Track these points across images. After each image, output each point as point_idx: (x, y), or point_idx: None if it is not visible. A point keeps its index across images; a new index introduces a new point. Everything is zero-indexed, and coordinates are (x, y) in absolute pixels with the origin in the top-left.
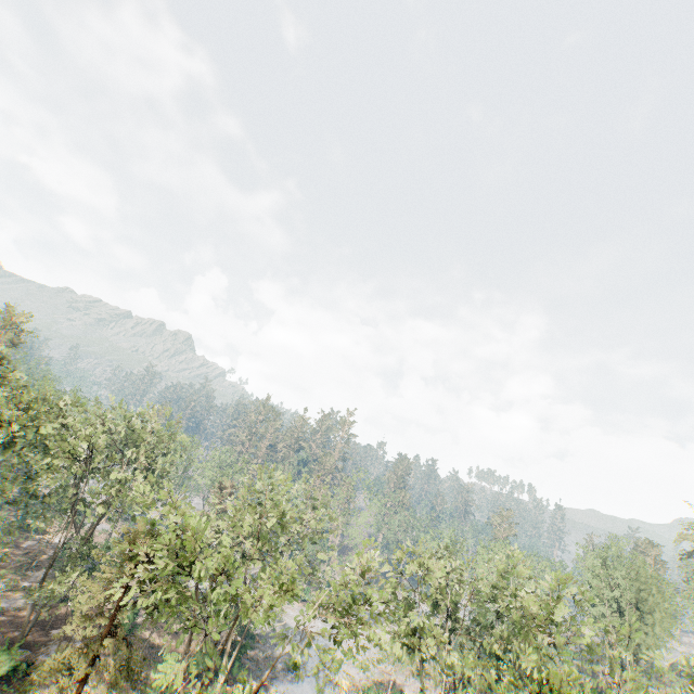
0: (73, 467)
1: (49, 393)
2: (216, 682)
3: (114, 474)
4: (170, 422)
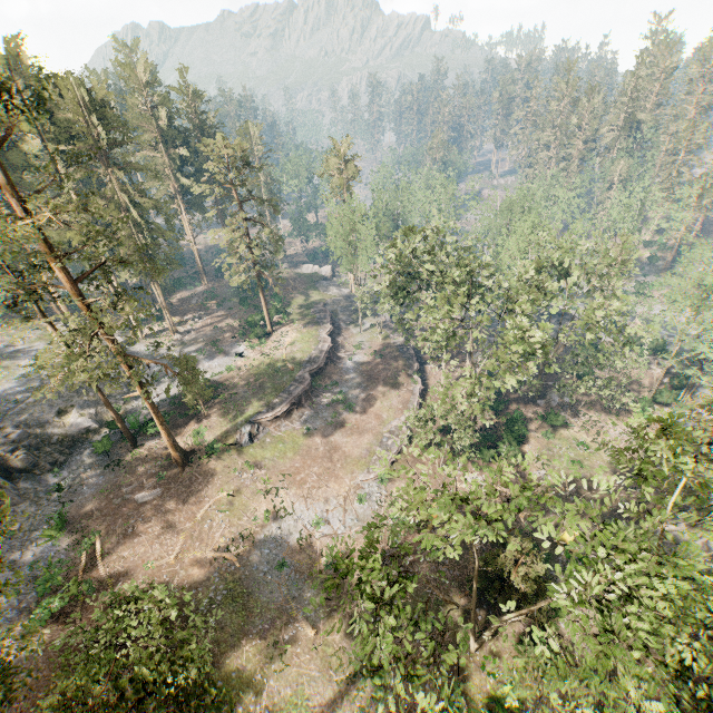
0: (586, 332)
1: (469, 242)
2: (678, 404)
3: (627, 331)
4: (628, 248)
